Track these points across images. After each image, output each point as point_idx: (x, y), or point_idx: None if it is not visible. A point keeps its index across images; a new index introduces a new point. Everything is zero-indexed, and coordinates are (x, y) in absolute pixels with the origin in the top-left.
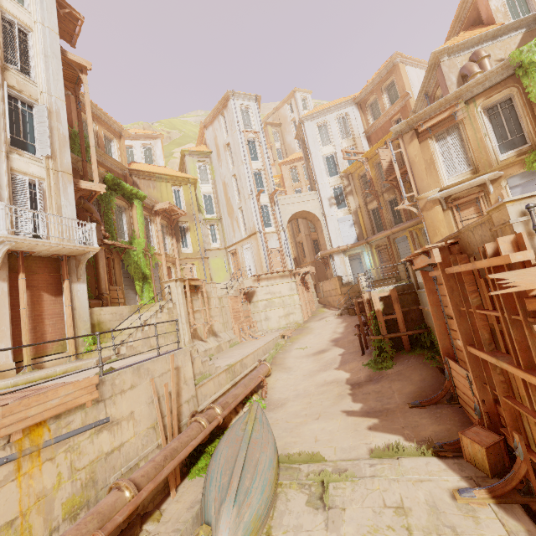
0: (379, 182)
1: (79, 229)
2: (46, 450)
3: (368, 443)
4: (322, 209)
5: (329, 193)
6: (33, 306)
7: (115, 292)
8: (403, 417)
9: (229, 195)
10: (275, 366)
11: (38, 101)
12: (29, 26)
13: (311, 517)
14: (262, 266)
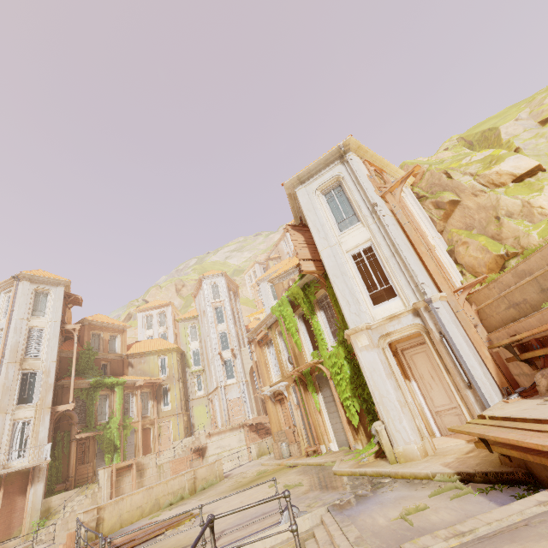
0: None
1: (46, 445)
2: None
3: None
4: None
5: None
6: (8, 506)
7: (85, 469)
8: None
9: (207, 351)
10: None
11: (40, 369)
12: (44, 326)
13: None
14: (222, 417)
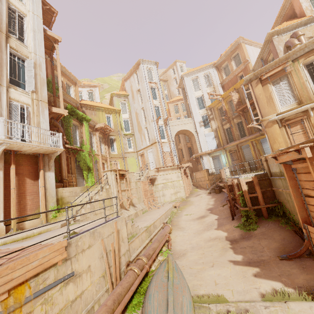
0: (231, 112)
1: (51, 137)
2: (26, 305)
3: (258, 288)
4: (195, 129)
5: (199, 119)
6: (19, 187)
7: (71, 178)
8: (277, 267)
9: (139, 120)
10: (173, 226)
11: (28, 58)
12: (25, 13)
13: None
14: (160, 163)
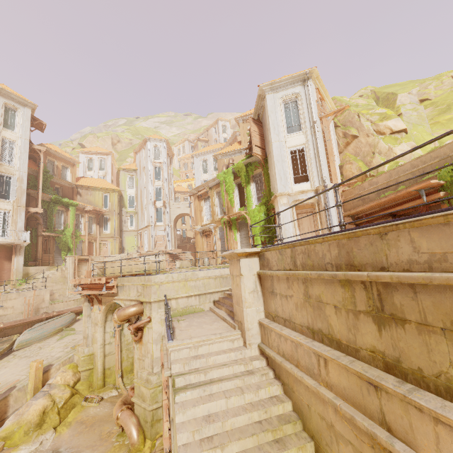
0: None
1: (24, 233)
2: None
3: None
4: None
5: None
6: None
7: (48, 257)
8: None
9: (142, 199)
10: None
11: (14, 175)
12: (15, 140)
13: (55, 341)
14: (150, 246)
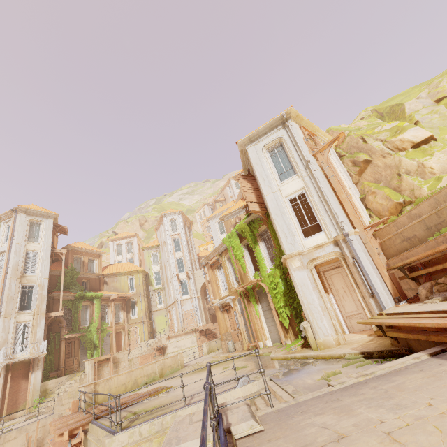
0: None
1: (42, 342)
2: None
3: None
4: None
5: None
6: (14, 387)
7: (72, 361)
8: None
9: (166, 273)
10: None
11: (36, 283)
12: (38, 250)
13: None
14: (179, 324)
